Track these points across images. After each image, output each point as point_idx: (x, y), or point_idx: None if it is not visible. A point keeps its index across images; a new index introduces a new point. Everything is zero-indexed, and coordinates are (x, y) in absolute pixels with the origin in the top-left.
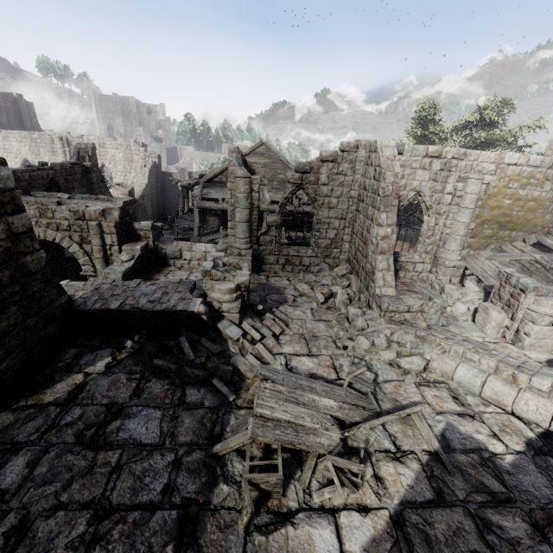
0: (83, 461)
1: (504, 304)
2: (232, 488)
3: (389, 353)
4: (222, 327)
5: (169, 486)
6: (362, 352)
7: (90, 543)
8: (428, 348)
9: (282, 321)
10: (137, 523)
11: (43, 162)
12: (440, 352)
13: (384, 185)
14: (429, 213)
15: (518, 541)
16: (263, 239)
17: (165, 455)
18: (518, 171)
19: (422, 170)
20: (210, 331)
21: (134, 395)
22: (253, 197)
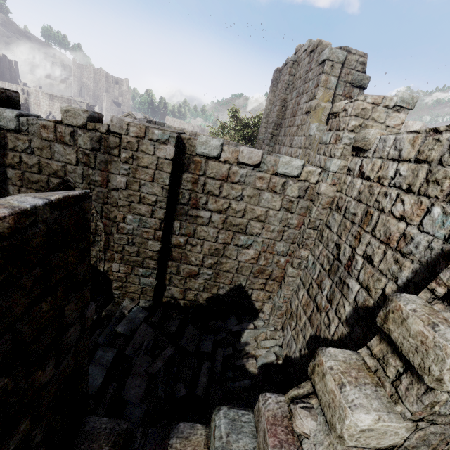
0: None
1: None
2: None
3: None
4: None
5: None
6: None
7: None
8: None
9: None
10: None
11: None
12: None
13: None
14: None
15: None
16: None
17: None
18: None
19: None
20: None
21: None
22: None
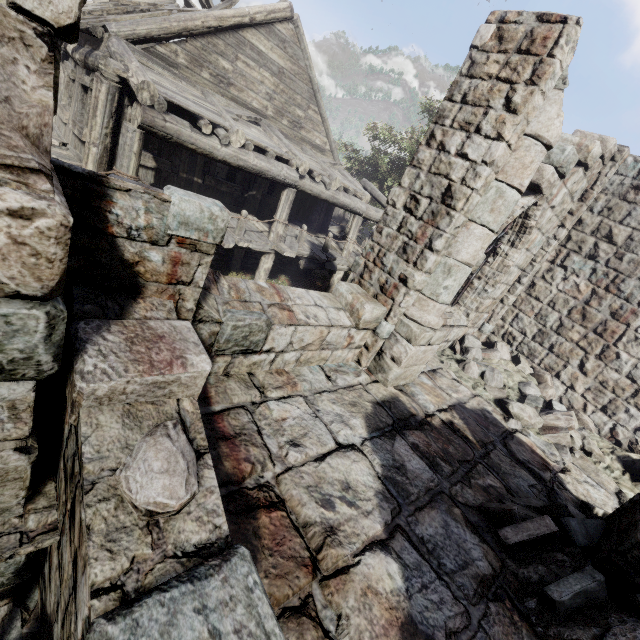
0: None
1: None
2: None
3: None
4: None
5: None
6: None
7: None
8: None
9: None
10: None
11: None
12: None
13: None
14: None
15: None
16: None
17: None
18: None
19: None
20: None
21: None
22: None
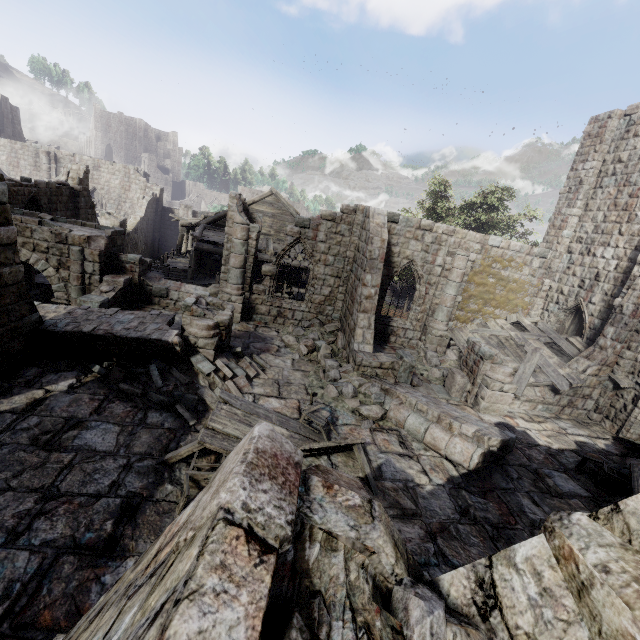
0: (36, 458)
1: (469, 370)
2: (175, 488)
3: (353, 402)
4: (195, 361)
5: (118, 481)
6: (330, 399)
7: (36, 514)
8: (388, 400)
9: (258, 366)
10: (83, 504)
11: (27, 178)
12: (397, 404)
13: (371, 248)
14: (420, 282)
15: (410, 540)
16: (256, 288)
17: (118, 460)
18: (500, 253)
19: (415, 241)
20: (182, 363)
21: (95, 412)
22: (250, 244)
